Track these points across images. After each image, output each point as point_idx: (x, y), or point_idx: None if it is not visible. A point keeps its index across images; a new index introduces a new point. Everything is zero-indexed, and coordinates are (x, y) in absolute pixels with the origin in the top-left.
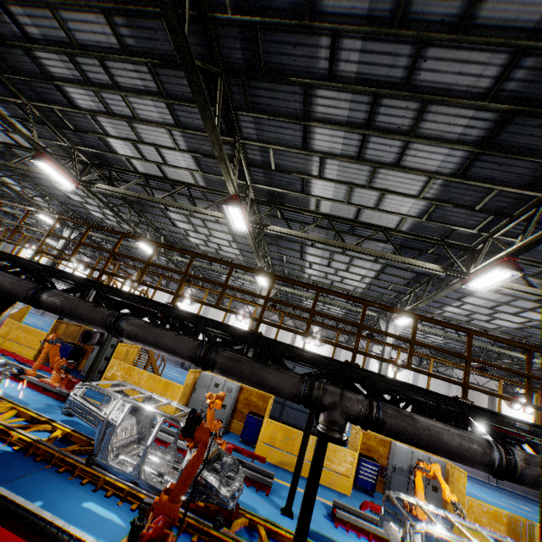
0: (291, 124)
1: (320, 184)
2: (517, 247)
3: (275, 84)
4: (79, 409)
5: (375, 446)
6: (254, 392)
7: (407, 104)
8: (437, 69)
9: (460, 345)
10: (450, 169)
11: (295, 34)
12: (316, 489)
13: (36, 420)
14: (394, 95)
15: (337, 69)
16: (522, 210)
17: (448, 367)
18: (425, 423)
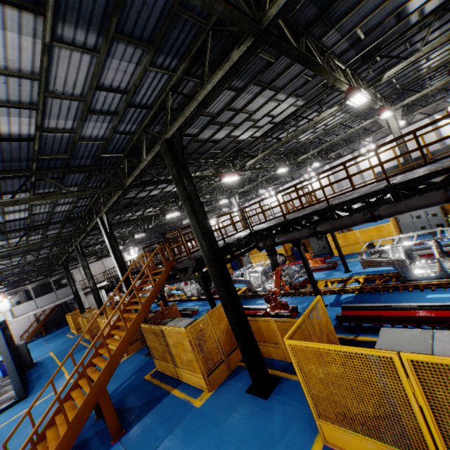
0: None
1: None
2: None
3: None
4: (372, 264)
5: None
6: None
7: None
8: None
9: None
10: None
11: None
12: None
13: (342, 281)
14: None
15: None
16: None
17: None
18: None
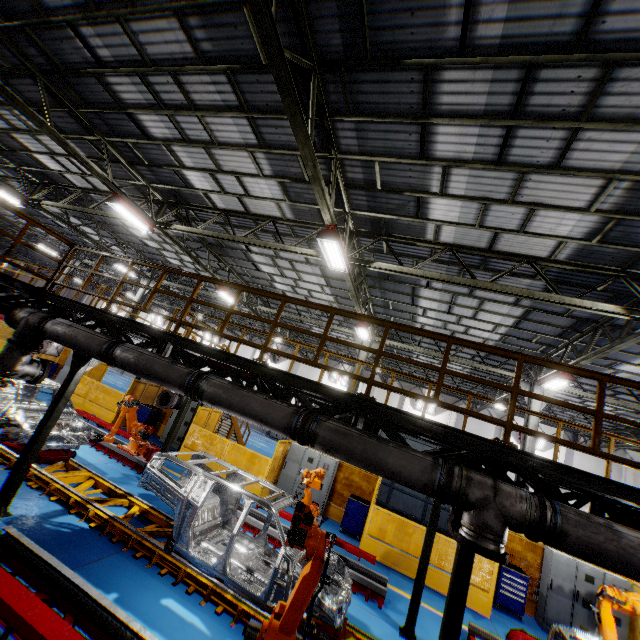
0: (405, 126)
1: (441, 203)
2: None
3: (384, 72)
4: (156, 484)
5: (521, 551)
6: (356, 470)
7: (579, 73)
8: (634, 9)
9: (638, 417)
10: None
11: None
12: (460, 618)
13: (113, 493)
14: (559, 61)
15: (473, 37)
16: None
17: (616, 448)
18: (634, 539)
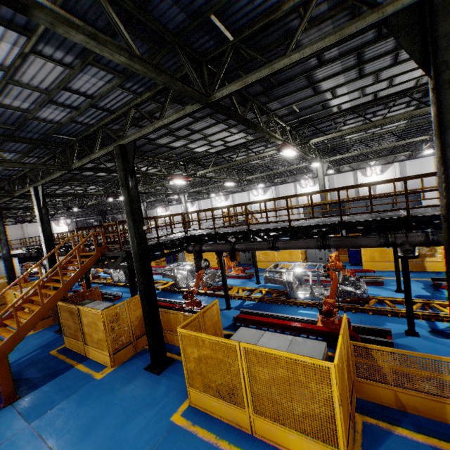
0: (303, 90)
1: (336, 99)
2: None
3: (285, 84)
4: (271, 281)
5: None
6: None
7: (385, 41)
8: None
9: None
10: None
11: None
12: (409, 279)
13: (251, 290)
14: (372, 46)
15: (324, 59)
16: None
17: None
18: None
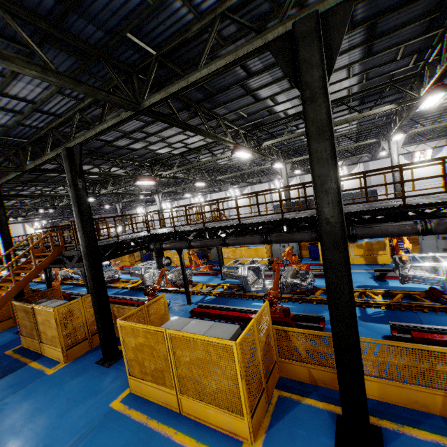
0: (243, 98)
1: (279, 106)
2: (437, 76)
3: (224, 92)
4: (229, 276)
5: None
6: None
7: None
8: None
9: None
10: (359, 57)
11: (221, 75)
12: None
13: (214, 286)
14: None
15: (252, 71)
16: (435, 41)
17: None
18: (378, 227)
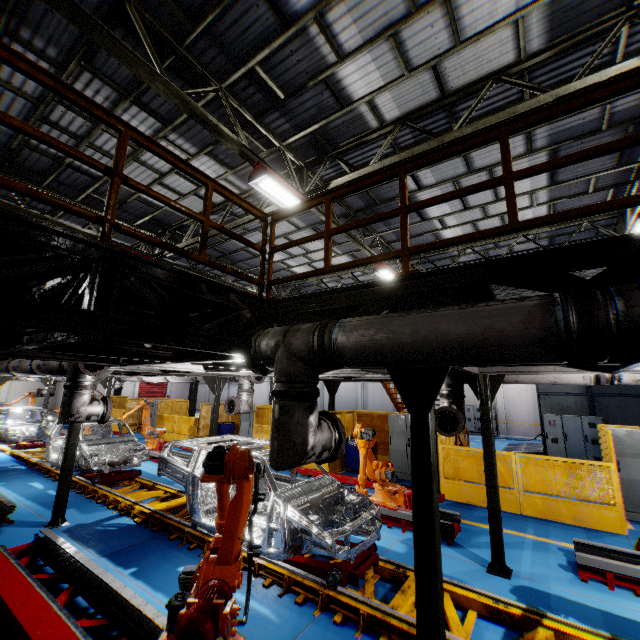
0: None
1: None
2: None
3: None
4: None
5: None
6: None
7: None
8: None
9: None
10: None
11: None
12: None
13: (501, 614)
14: None
15: None
16: None
17: None
18: None
